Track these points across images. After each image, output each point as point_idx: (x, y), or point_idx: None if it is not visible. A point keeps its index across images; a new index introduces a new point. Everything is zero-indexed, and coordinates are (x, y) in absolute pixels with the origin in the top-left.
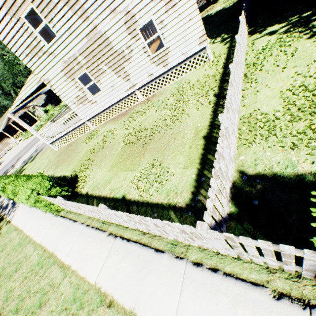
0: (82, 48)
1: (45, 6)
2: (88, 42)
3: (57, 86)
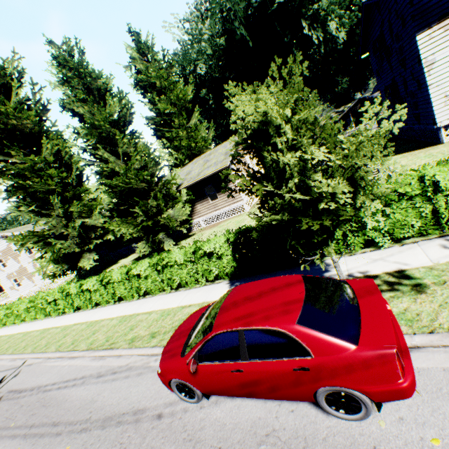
0: (17, 270)
1: (7, 258)
2: (20, 269)
3: (3, 281)
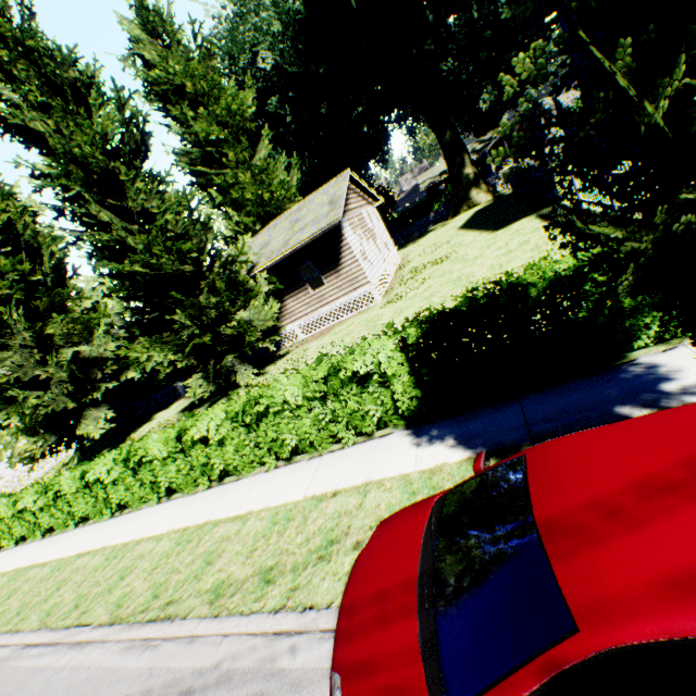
0: None
1: None
2: None
3: None
